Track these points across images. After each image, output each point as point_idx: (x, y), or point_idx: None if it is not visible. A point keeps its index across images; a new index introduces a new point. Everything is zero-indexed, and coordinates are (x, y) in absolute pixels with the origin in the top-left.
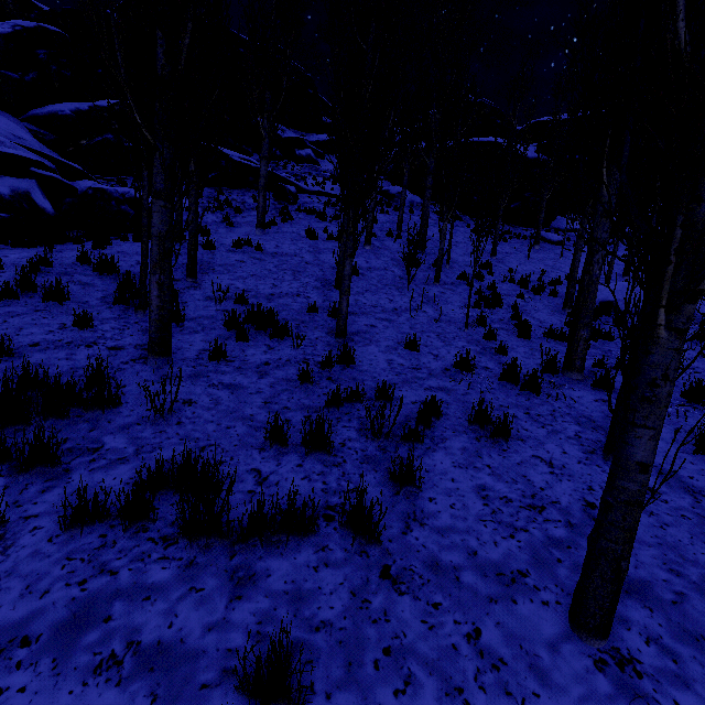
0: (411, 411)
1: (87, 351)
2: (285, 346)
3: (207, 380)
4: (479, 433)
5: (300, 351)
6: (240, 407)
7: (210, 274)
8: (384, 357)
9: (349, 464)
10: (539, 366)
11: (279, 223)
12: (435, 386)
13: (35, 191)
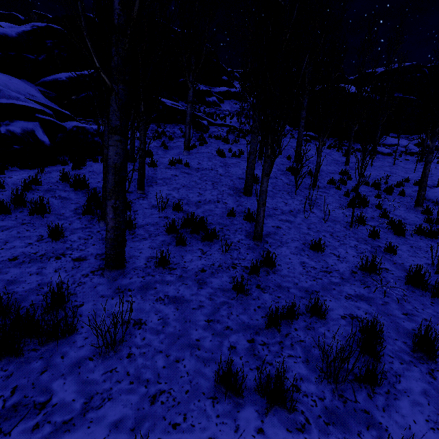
0: (345, 330)
1: (55, 264)
2: (215, 250)
3: (154, 293)
4: (427, 364)
5: (227, 256)
6: (186, 328)
7: (154, 186)
8: (297, 259)
9: (314, 426)
10: (428, 265)
11: (198, 146)
12: (353, 293)
13: (38, 129)
